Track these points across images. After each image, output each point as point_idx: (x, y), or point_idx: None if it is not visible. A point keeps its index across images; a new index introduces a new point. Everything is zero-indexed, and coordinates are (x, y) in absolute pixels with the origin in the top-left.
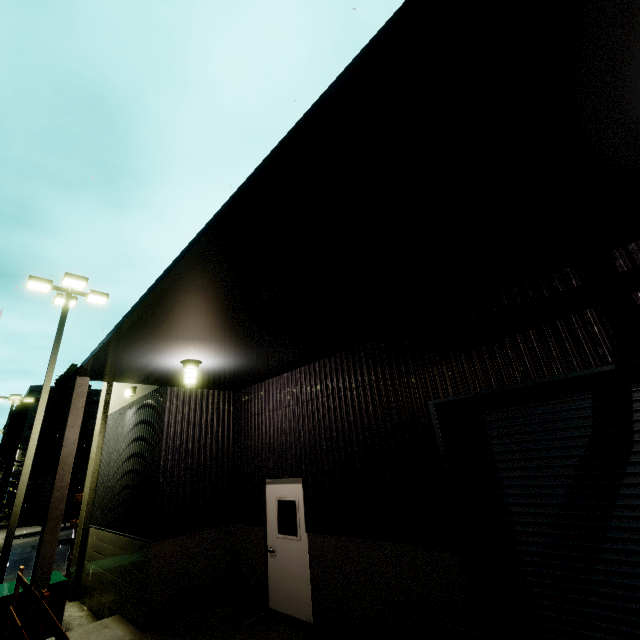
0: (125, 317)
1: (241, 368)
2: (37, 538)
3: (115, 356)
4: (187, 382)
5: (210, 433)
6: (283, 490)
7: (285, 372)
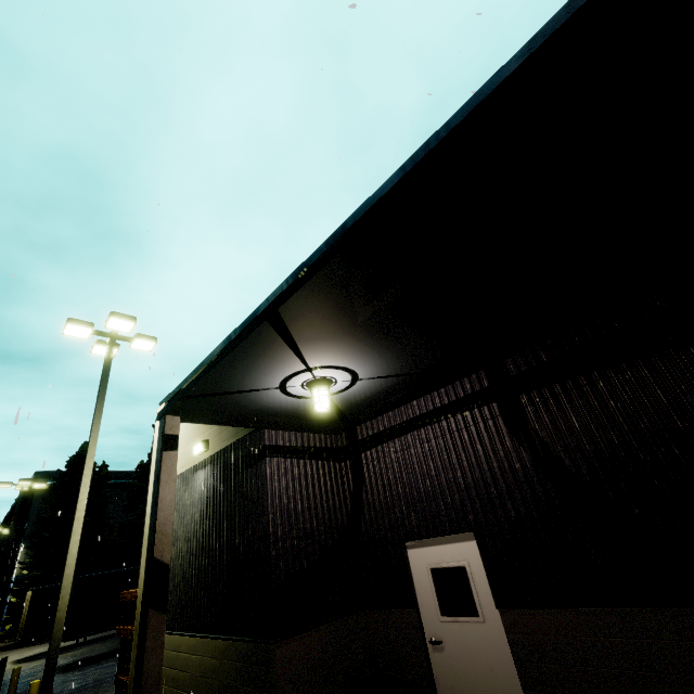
0: (285, 297)
1: (370, 393)
2: None
3: (233, 375)
4: (319, 409)
5: (318, 488)
6: (438, 554)
7: (415, 399)
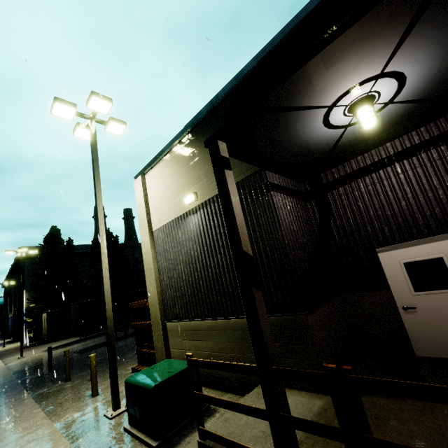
0: None
1: (375, 127)
2: (71, 347)
3: (318, 75)
4: (369, 124)
5: (300, 218)
6: (412, 252)
7: (391, 140)
